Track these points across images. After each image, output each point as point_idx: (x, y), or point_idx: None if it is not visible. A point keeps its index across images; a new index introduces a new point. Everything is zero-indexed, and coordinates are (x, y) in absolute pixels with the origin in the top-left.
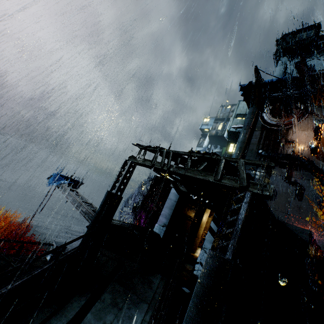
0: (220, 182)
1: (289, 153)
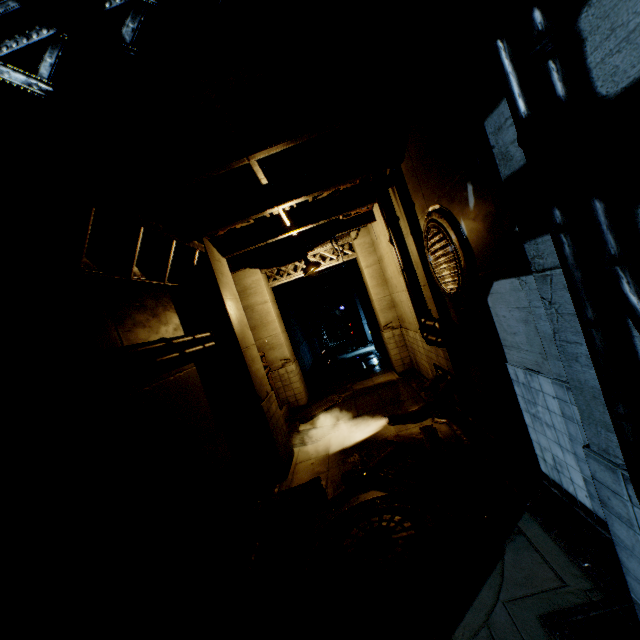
0: None
1: None
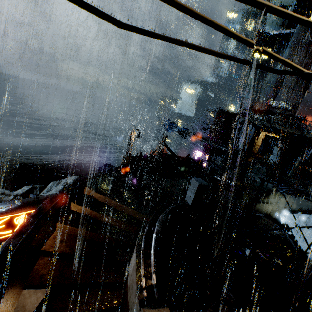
0: (305, 135)
1: None
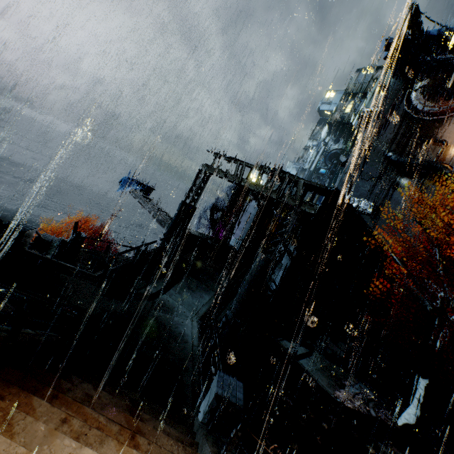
0: (281, 200)
1: (432, 158)
